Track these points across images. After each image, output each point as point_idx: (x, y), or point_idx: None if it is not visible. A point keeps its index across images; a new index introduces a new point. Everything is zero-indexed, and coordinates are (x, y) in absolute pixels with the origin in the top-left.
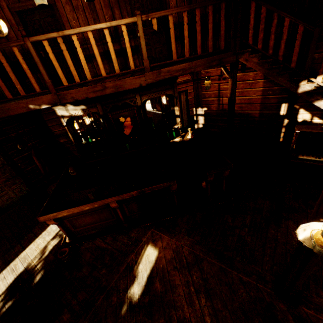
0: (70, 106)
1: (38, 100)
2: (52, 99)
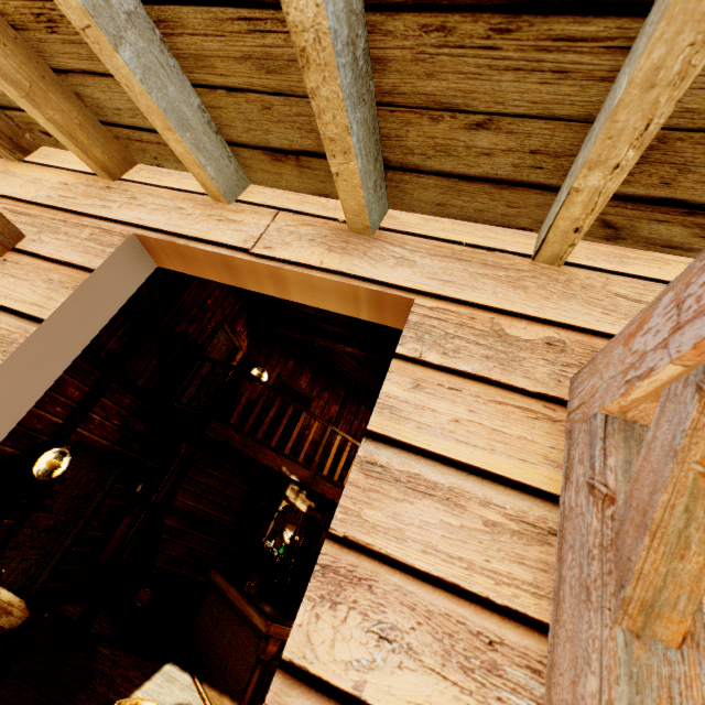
0: (303, 494)
1: (295, 468)
2: (307, 476)
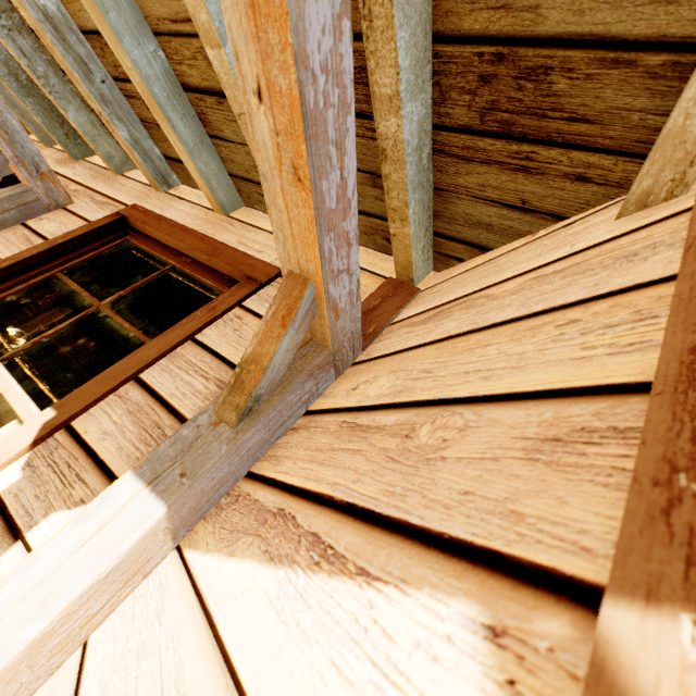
0: None
1: None
2: None
